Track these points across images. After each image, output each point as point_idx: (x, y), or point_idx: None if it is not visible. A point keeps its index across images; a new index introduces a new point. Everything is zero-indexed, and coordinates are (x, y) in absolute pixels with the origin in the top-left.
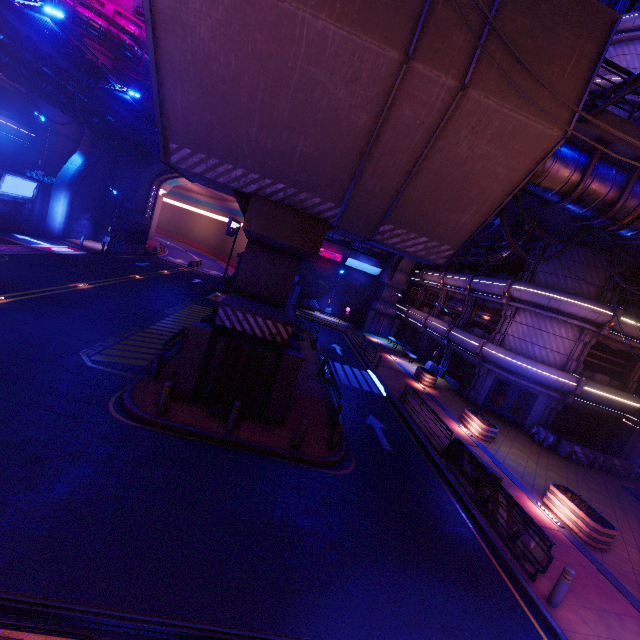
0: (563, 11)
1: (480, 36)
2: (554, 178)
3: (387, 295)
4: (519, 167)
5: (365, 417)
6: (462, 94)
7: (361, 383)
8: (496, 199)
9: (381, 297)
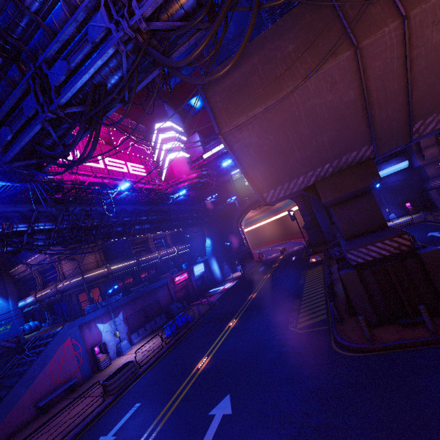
0: None
1: None
2: None
3: (432, 171)
4: None
5: None
6: (406, 21)
7: None
8: None
9: (428, 176)
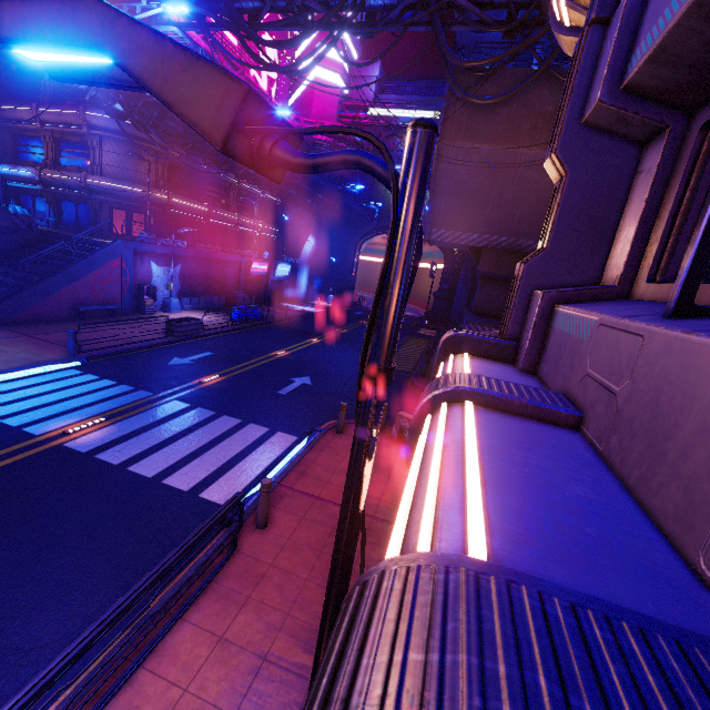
0: None
1: None
2: None
3: None
4: None
5: None
6: None
7: None
8: None
9: None
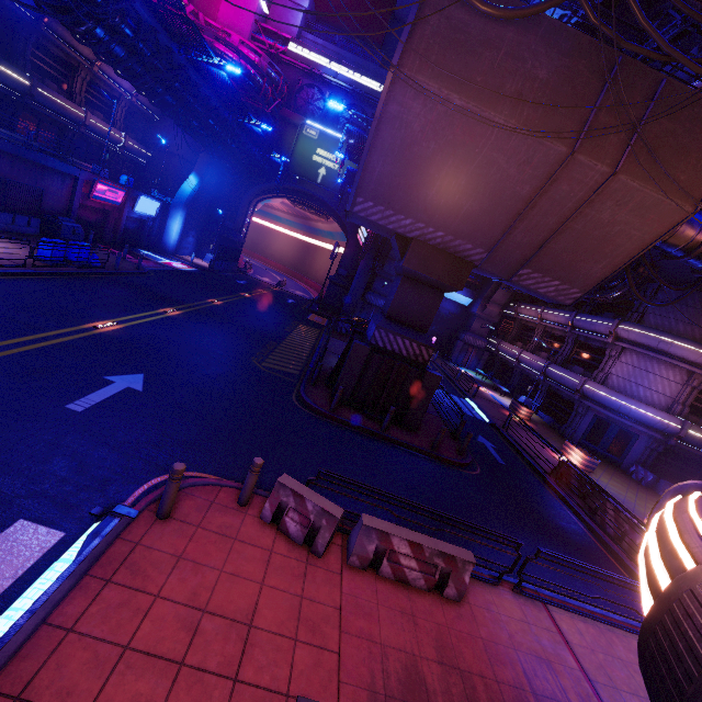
0: (701, 117)
1: (632, 135)
2: (680, 237)
3: (477, 326)
4: (652, 232)
5: (476, 436)
6: (612, 177)
7: (463, 409)
8: (628, 255)
9: (471, 328)
